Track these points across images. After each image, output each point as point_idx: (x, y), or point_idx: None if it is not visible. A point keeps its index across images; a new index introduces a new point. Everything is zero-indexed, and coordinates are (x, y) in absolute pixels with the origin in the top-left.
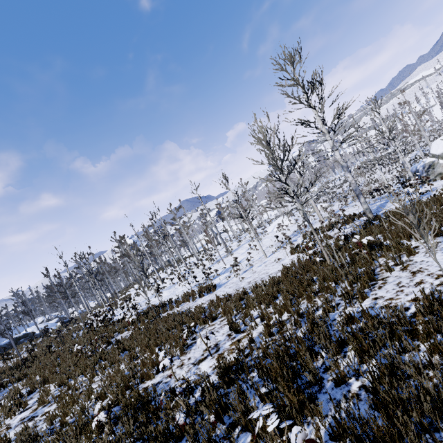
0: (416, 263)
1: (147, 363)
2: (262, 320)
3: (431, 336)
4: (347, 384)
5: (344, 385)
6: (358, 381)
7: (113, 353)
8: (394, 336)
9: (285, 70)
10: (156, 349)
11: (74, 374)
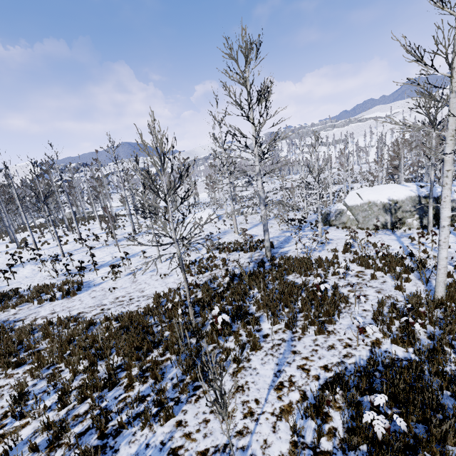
0: (249, 369)
1: None
2: (61, 398)
3: None
4: None
5: None
6: None
7: None
8: None
9: (236, 61)
10: None
11: None
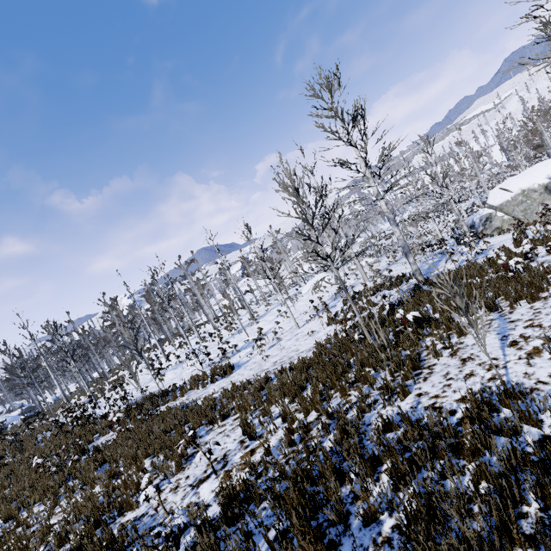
0: (467, 347)
1: (131, 484)
2: (285, 420)
3: (478, 458)
4: (379, 522)
5: (374, 523)
6: (391, 518)
7: (86, 469)
8: (437, 453)
9: (321, 98)
10: (147, 461)
11: (29, 502)
